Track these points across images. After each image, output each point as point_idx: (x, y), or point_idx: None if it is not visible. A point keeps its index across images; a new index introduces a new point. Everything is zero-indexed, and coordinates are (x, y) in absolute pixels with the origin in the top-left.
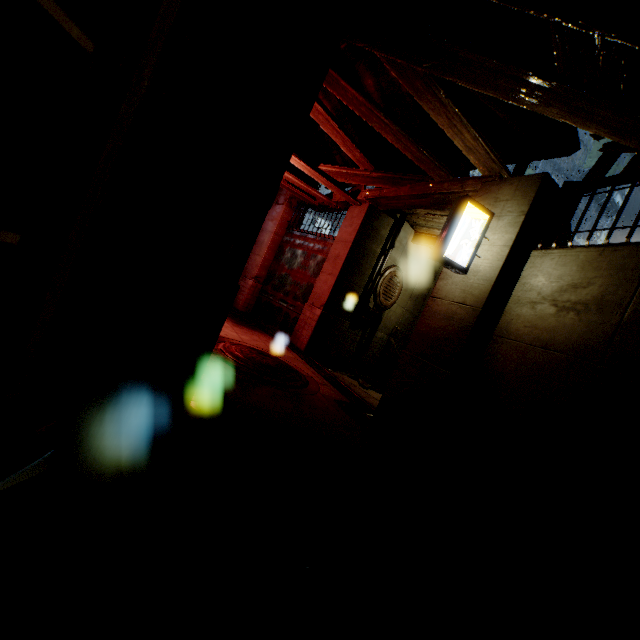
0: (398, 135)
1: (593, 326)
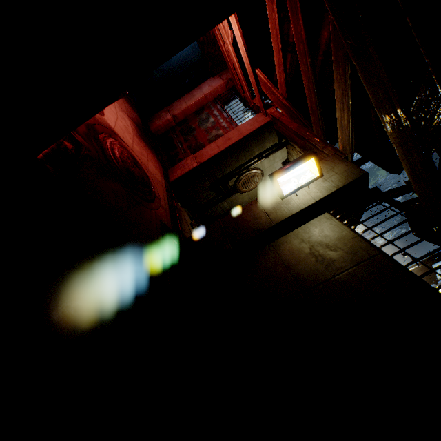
0: (311, 84)
1: (317, 272)
